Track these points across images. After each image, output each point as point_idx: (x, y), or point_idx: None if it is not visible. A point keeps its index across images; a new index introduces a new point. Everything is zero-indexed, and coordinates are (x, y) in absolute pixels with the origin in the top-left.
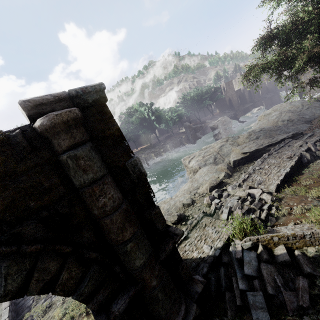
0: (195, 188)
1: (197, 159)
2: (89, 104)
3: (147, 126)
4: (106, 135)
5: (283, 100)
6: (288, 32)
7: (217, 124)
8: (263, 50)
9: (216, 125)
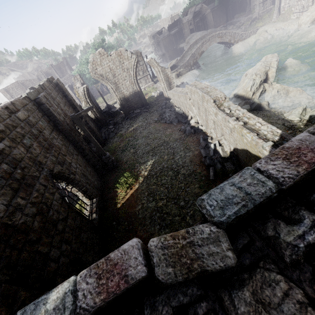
0: None
1: None
2: None
3: None
4: None
5: None
6: None
7: None
8: None
9: None
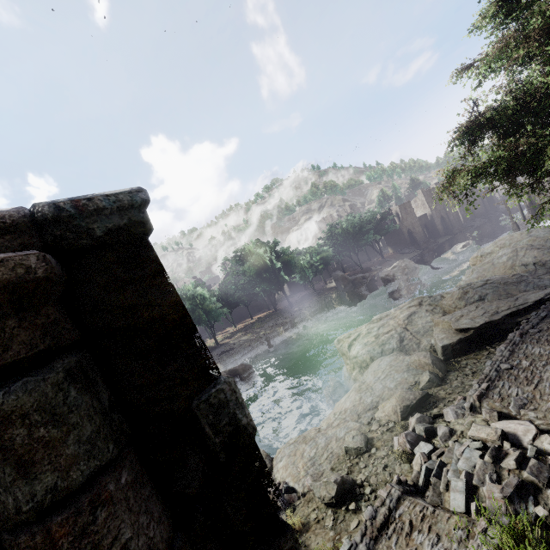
0: (369, 406)
1: (364, 341)
2: (93, 240)
3: (269, 278)
4: (139, 322)
5: (506, 230)
6: (514, 114)
7: (393, 273)
8: (470, 145)
9: (391, 275)
